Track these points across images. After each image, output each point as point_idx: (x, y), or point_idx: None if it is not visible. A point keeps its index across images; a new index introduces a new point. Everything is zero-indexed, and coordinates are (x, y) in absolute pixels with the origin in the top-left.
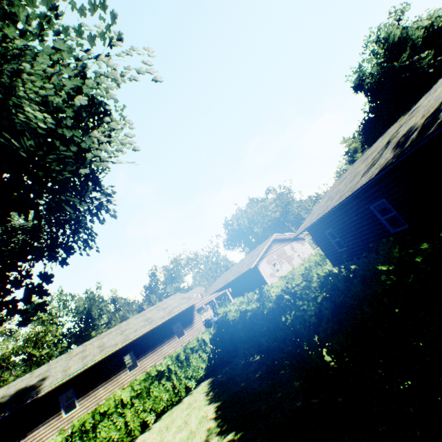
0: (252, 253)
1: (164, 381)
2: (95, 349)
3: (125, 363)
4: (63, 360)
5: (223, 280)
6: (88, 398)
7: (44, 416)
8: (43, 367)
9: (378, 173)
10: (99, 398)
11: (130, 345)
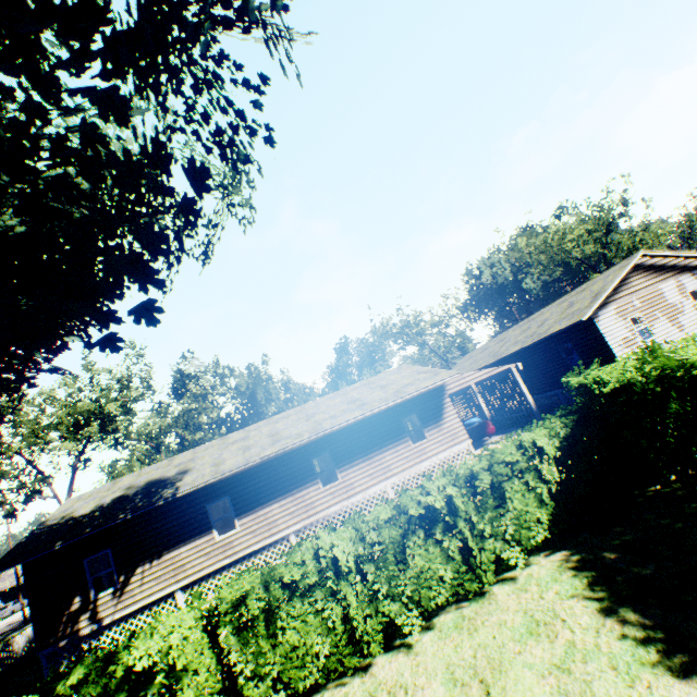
0: (564, 300)
1: (439, 535)
2: (264, 438)
3: (315, 471)
4: (215, 449)
5: (484, 355)
6: (253, 517)
7: (186, 532)
8: (186, 454)
9: None
10: (271, 522)
11: (323, 441)
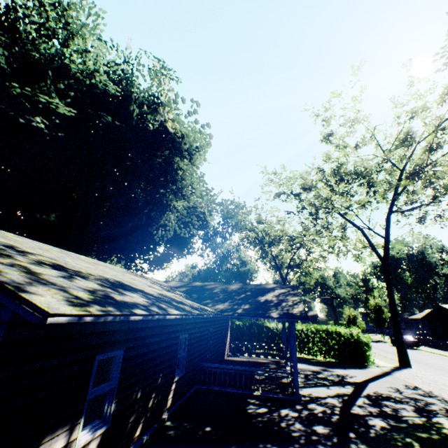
0: None
1: None
2: None
3: None
4: None
5: None
6: None
7: None
8: None
9: None
10: None
11: None
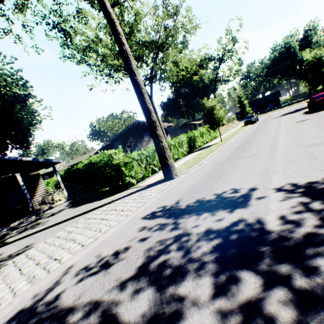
0: (89, 153)
1: None
2: None
3: None
4: None
5: (74, 162)
6: None
7: None
8: None
9: (97, 152)
10: None
11: None
